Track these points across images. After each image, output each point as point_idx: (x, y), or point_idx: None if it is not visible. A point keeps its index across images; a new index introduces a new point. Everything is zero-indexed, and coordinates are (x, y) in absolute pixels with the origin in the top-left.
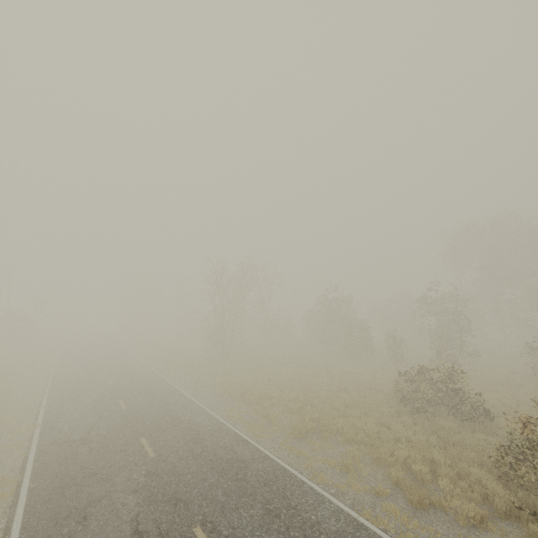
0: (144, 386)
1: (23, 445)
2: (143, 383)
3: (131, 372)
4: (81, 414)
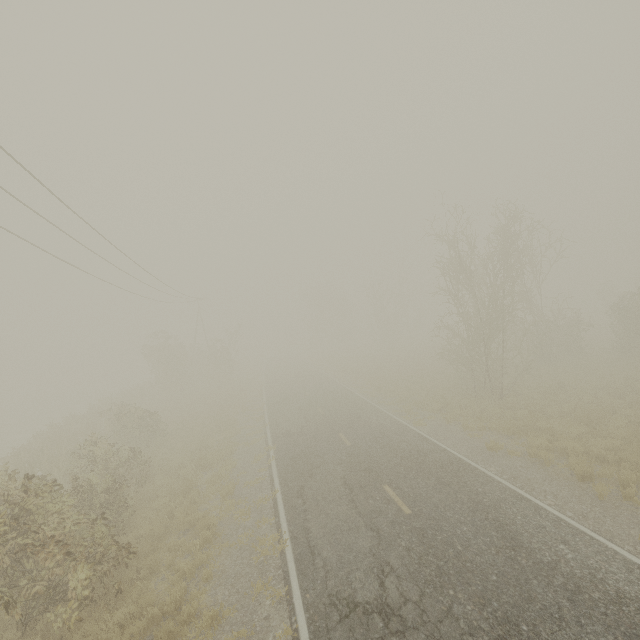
0: (402, 452)
1: (280, 594)
2: (396, 445)
3: (363, 421)
4: (340, 516)
